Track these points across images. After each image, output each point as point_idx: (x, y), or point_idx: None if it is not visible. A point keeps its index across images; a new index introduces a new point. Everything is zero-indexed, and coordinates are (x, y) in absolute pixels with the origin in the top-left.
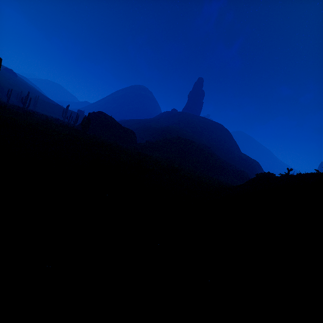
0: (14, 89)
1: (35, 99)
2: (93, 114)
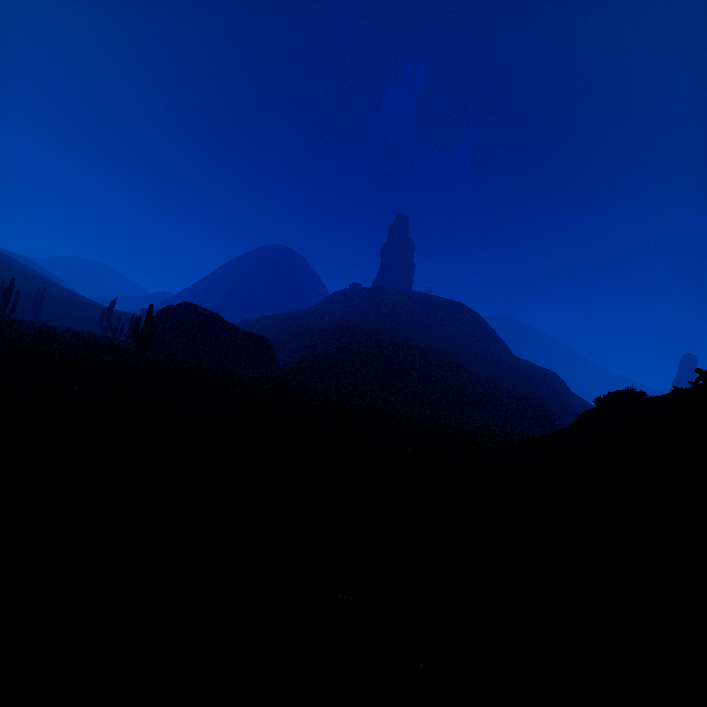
0: None
1: (37, 295)
2: (167, 310)
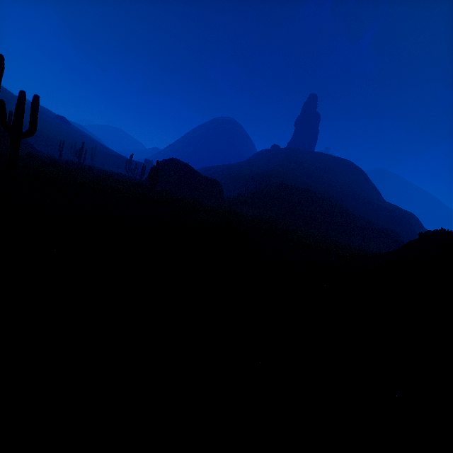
0: (67, 141)
1: (92, 150)
2: (163, 162)
